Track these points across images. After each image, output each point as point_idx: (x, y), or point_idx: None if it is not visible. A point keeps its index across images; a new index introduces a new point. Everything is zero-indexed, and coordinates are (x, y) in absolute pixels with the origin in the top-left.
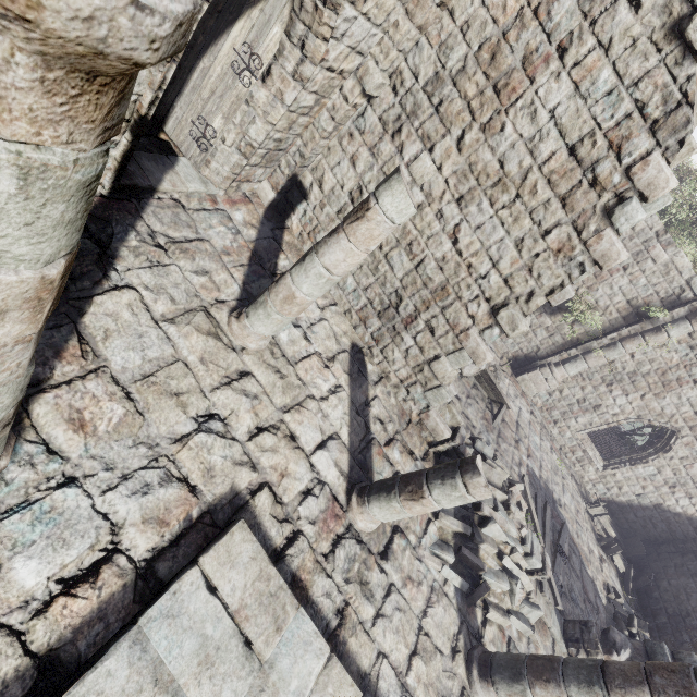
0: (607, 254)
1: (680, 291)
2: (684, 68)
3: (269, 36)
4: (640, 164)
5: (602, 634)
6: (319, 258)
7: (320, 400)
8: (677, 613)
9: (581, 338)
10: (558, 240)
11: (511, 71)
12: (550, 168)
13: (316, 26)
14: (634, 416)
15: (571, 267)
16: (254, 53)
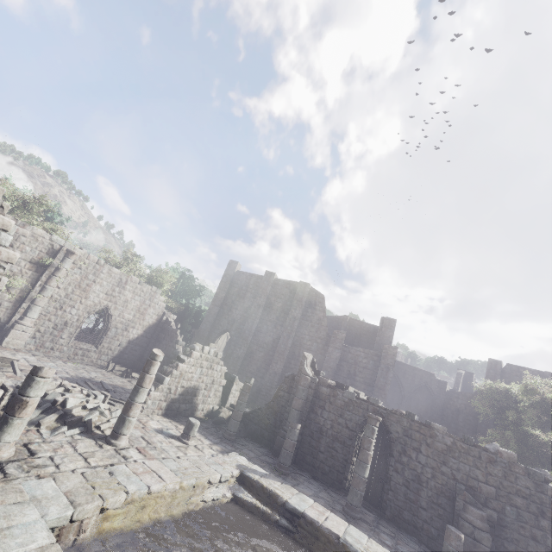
0: (10, 257)
1: (51, 246)
2: None
3: None
4: None
5: None
6: None
7: None
8: None
9: (22, 295)
10: None
11: None
12: None
13: None
14: (86, 314)
15: None
16: None
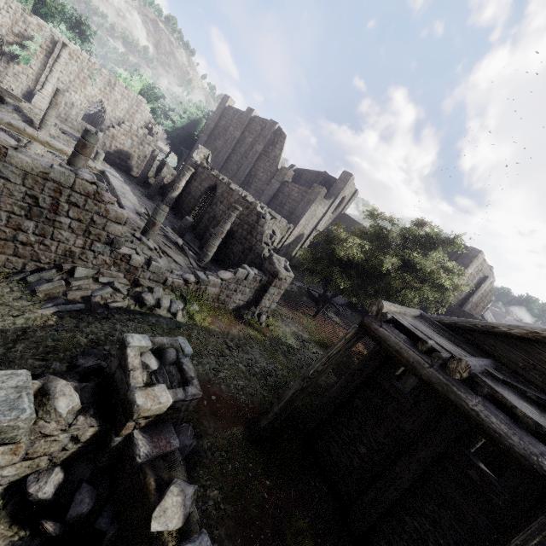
0: None
1: (53, 37)
2: None
3: None
4: None
5: None
6: None
7: None
8: None
9: (40, 73)
10: None
11: None
12: None
13: None
14: (86, 102)
15: None
16: None
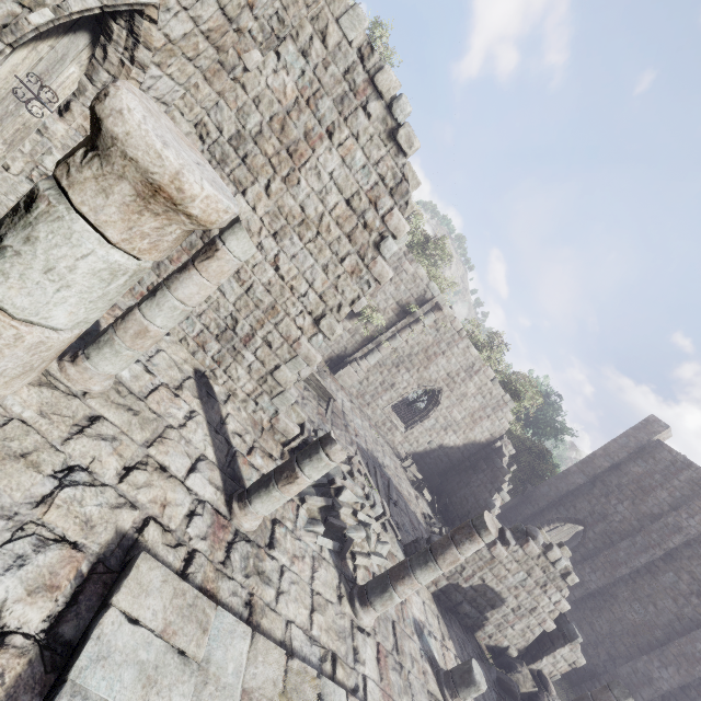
0: (381, 273)
1: (424, 292)
2: (400, 159)
3: (64, 73)
4: (389, 215)
5: (427, 542)
6: (172, 293)
7: (180, 428)
8: (464, 514)
9: (373, 334)
10: (350, 265)
11: (298, 141)
12: (337, 214)
13: (123, 78)
14: (416, 386)
15: (362, 284)
16: (45, 86)
